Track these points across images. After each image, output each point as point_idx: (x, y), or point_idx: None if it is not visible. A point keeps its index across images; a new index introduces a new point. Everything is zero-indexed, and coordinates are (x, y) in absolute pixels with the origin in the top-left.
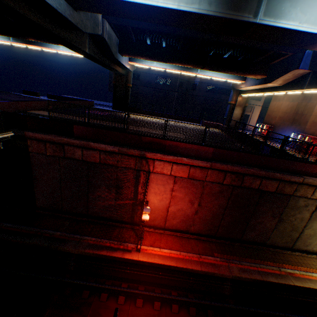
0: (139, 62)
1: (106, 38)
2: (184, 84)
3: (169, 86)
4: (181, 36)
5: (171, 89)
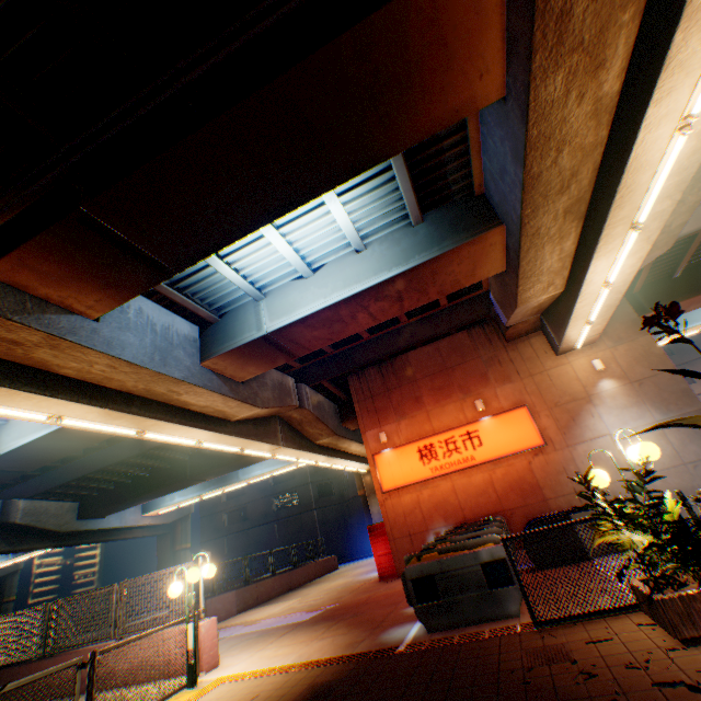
0: (156, 507)
1: (19, 518)
2: (332, 484)
3: (299, 503)
4: (106, 468)
5: (305, 507)
